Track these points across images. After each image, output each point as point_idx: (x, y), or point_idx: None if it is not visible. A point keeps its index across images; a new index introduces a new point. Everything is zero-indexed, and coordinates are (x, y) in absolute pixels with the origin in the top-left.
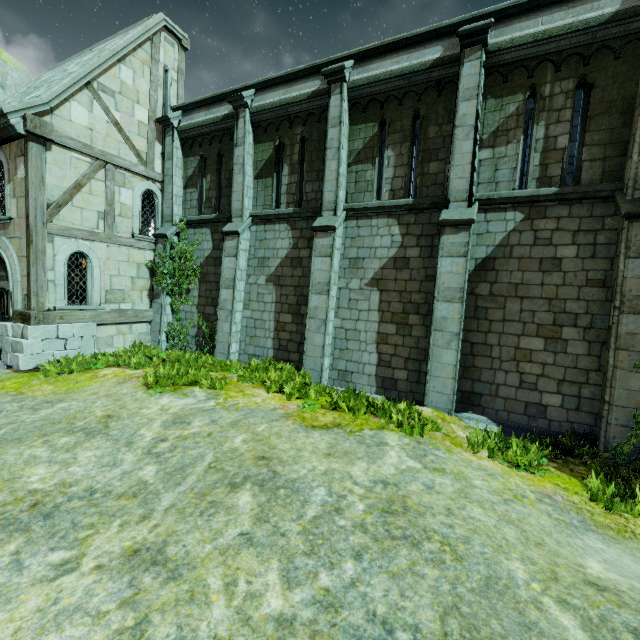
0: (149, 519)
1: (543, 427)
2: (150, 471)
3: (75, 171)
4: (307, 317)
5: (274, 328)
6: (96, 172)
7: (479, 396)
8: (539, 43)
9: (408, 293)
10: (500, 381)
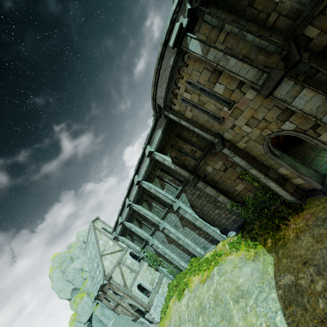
0: None
1: (240, 223)
2: (190, 325)
3: (118, 273)
4: (183, 246)
5: (183, 251)
6: (120, 267)
7: (225, 228)
8: (147, 172)
9: (190, 222)
10: (223, 222)
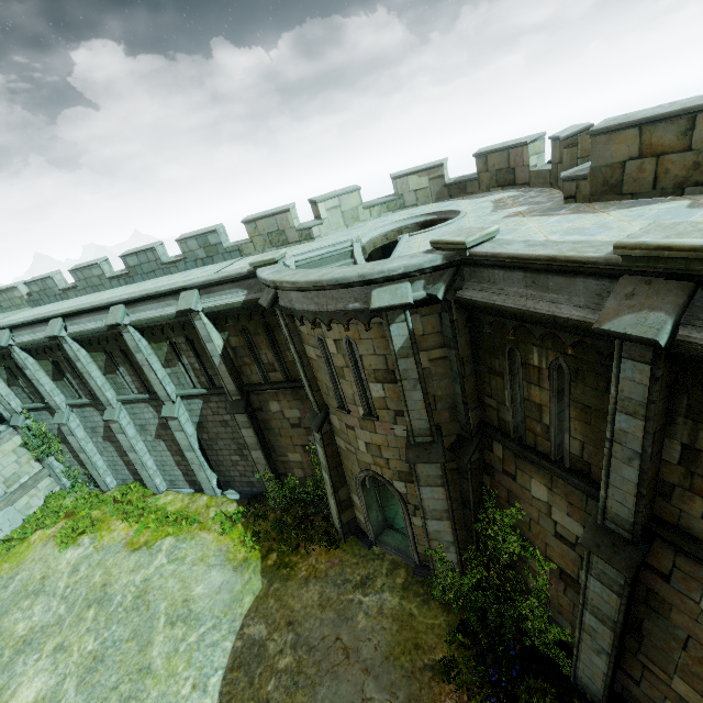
0: (61, 633)
1: (256, 490)
2: (63, 608)
3: None
4: (133, 464)
5: (125, 464)
6: None
7: (229, 482)
8: (154, 322)
9: (176, 441)
10: (233, 475)
